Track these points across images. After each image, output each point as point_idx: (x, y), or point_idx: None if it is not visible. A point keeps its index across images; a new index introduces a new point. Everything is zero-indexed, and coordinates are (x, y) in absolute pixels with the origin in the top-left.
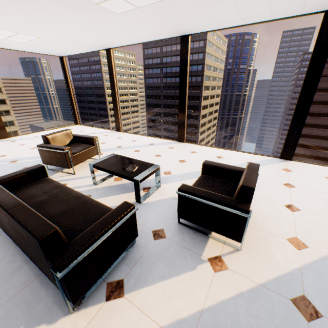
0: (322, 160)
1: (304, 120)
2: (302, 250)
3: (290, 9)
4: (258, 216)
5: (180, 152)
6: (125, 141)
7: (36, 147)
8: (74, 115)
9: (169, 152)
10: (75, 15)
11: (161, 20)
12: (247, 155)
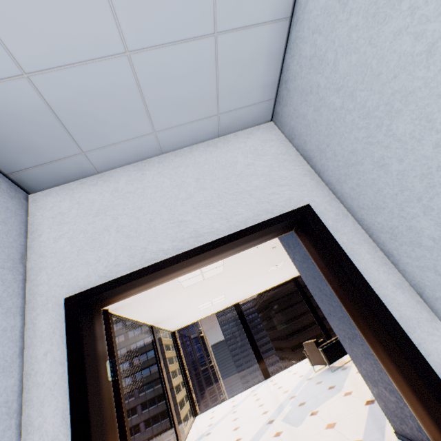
0: None
1: None
2: None
3: None
4: None
5: None
6: (302, 365)
7: (321, 348)
8: (192, 400)
9: None
10: (281, 272)
11: None
12: None
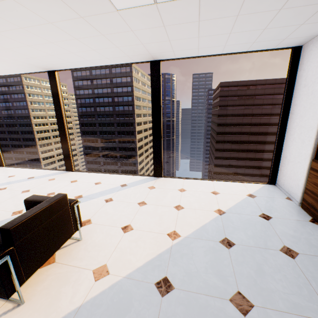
0: (234, 167)
1: (161, 143)
2: (100, 280)
3: (120, 57)
4: (84, 247)
5: (57, 184)
6: None
7: None
8: None
9: (44, 185)
10: None
11: (0, 54)
12: (127, 177)
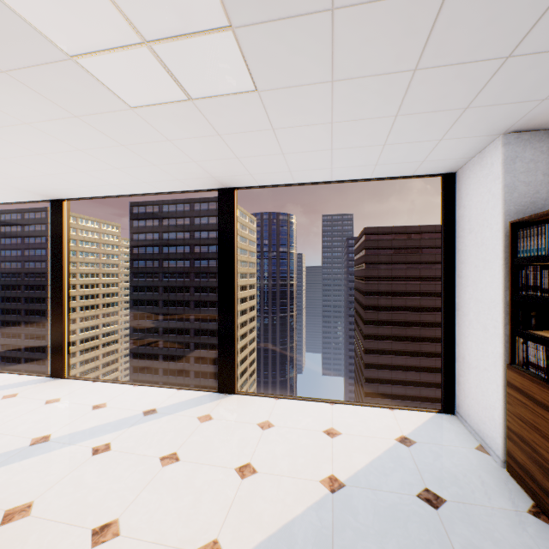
0: (401, 370)
1: (233, 324)
2: None
3: (167, 181)
4: None
5: (15, 406)
6: None
7: None
8: None
9: None
10: None
11: None
12: (165, 393)
